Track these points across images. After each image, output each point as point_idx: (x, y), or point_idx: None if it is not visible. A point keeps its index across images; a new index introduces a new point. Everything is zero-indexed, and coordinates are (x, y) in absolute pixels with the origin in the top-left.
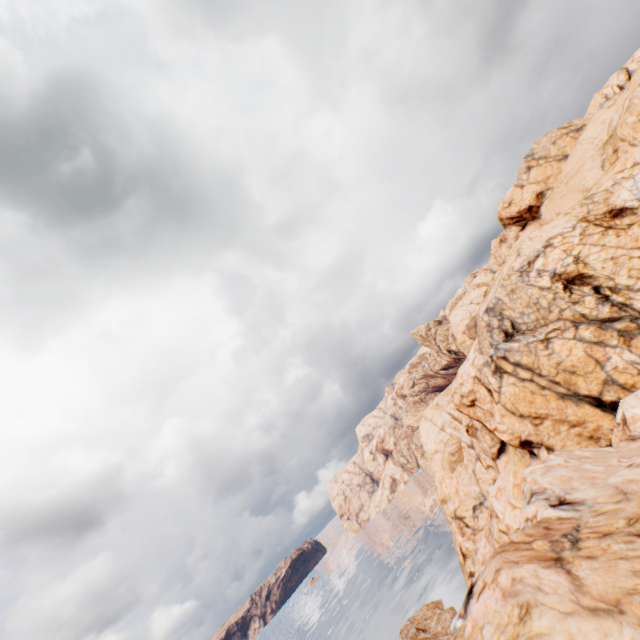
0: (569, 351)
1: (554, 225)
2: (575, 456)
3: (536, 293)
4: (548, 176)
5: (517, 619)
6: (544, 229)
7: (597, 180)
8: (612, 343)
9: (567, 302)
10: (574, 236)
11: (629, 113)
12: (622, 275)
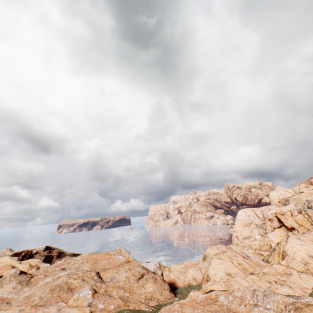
0: None
1: None
2: None
3: None
4: None
5: None
6: None
7: None
8: None
9: None
10: None
11: None
12: None
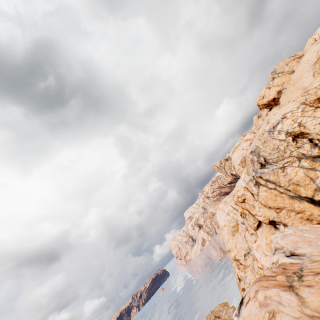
0: (296, 173)
1: (287, 107)
2: (299, 229)
3: (277, 143)
4: (284, 82)
5: (268, 319)
6: (282, 109)
7: (311, 83)
8: (319, 169)
9: (294, 147)
10: (298, 112)
11: None
12: None
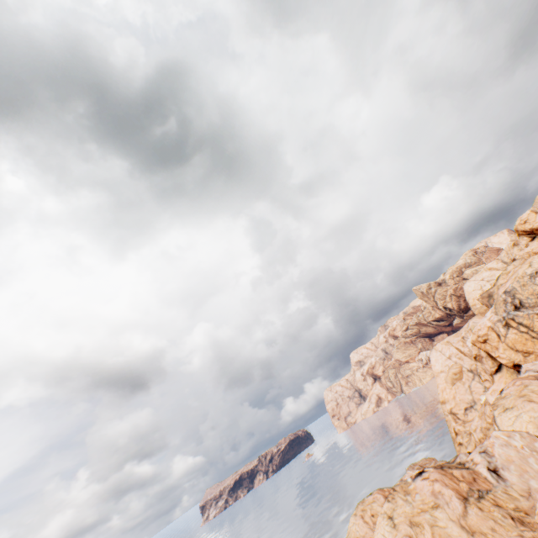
0: None
1: None
2: None
3: (537, 289)
4: None
5: (523, 387)
6: None
7: None
8: None
9: None
10: None
11: None
12: None
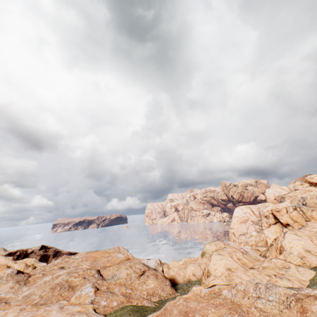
0: (315, 214)
1: None
2: None
3: None
4: None
5: None
6: None
7: None
8: None
9: None
10: None
11: None
12: None
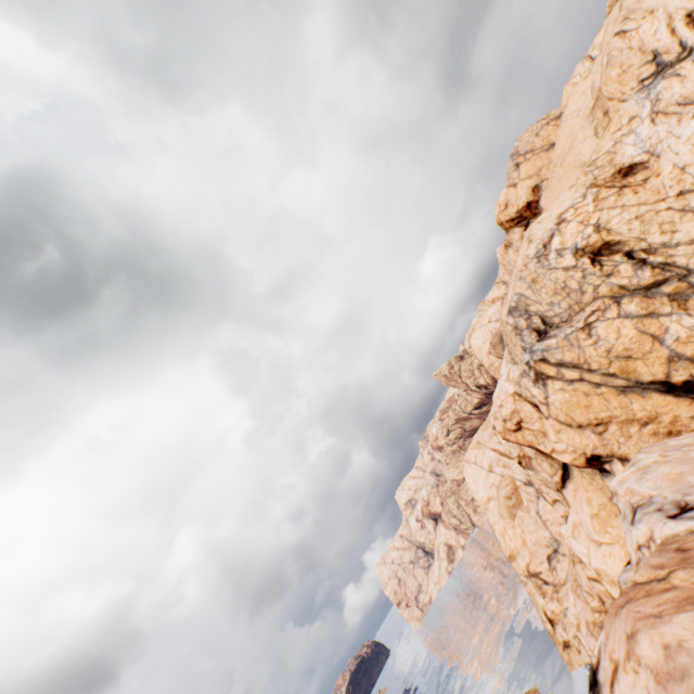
0: (617, 333)
1: (561, 201)
2: (672, 447)
3: (561, 276)
4: (539, 168)
5: None
6: (551, 208)
7: (594, 148)
8: (665, 311)
9: (600, 276)
10: (587, 204)
11: (611, 67)
12: (653, 233)
